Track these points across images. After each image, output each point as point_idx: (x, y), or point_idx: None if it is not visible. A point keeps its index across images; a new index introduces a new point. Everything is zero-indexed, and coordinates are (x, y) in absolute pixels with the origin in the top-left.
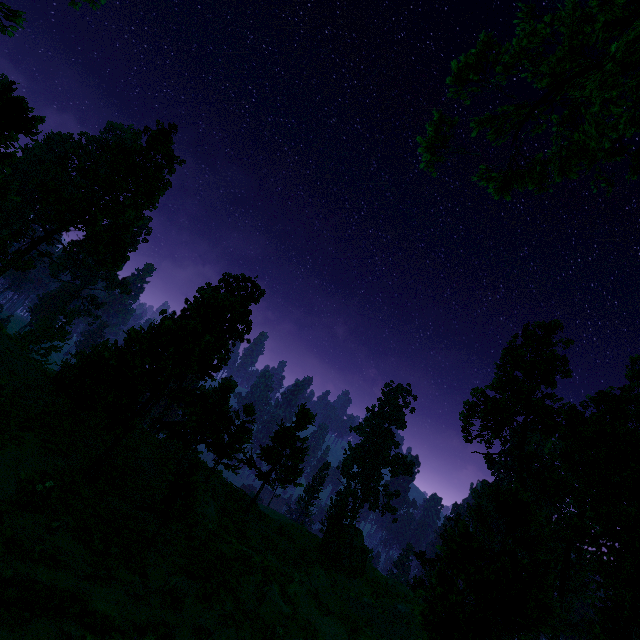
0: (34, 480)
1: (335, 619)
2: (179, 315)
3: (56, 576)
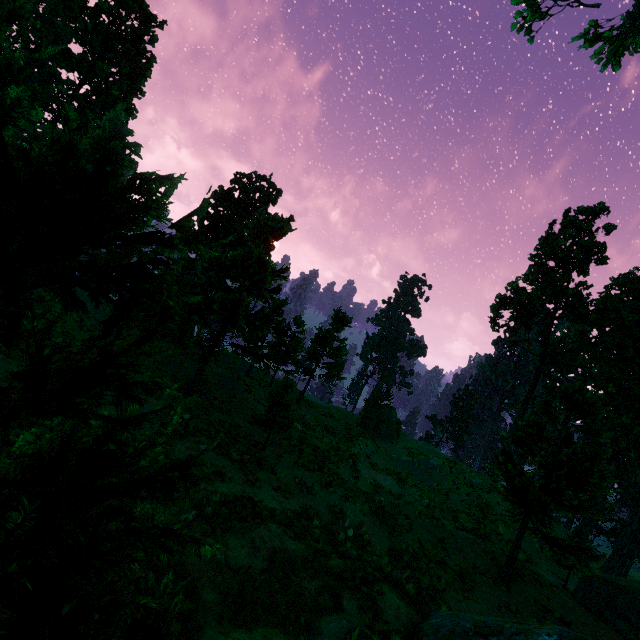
0: (168, 413)
1: (385, 474)
2: (200, 226)
3: (229, 487)
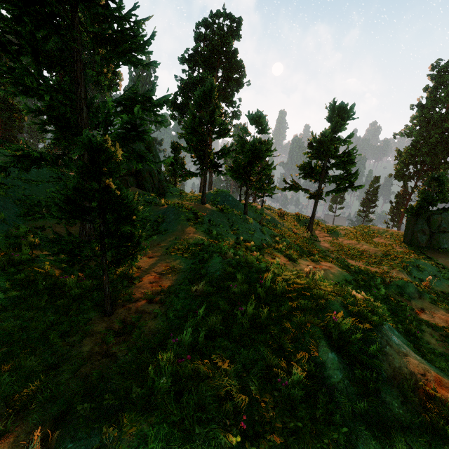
0: None
1: None
2: (175, 92)
3: None
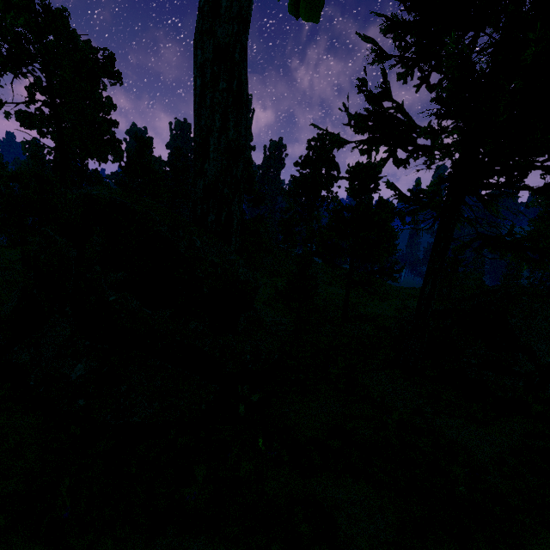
0: None
1: None
2: (289, 187)
3: None
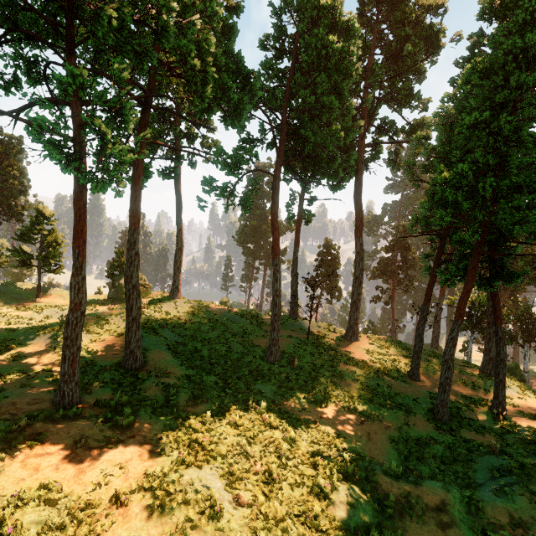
0: None
1: None
2: None
3: None
